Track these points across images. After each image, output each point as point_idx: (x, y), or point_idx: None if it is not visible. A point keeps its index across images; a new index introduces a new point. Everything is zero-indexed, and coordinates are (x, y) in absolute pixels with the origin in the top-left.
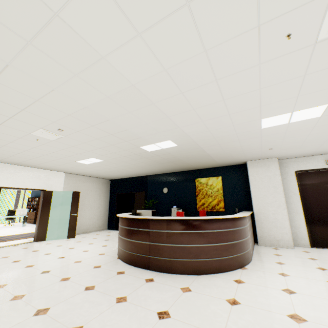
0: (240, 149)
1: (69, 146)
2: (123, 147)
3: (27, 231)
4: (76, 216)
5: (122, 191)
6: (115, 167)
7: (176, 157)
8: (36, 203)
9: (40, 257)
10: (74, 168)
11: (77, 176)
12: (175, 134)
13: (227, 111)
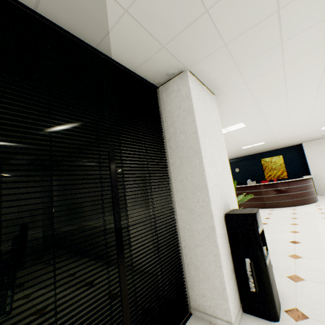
0: (301, 139)
1: None
2: (231, 149)
3: None
4: None
5: None
6: None
7: (256, 148)
8: None
9: None
10: None
11: None
12: (269, 139)
13: (306, 128)
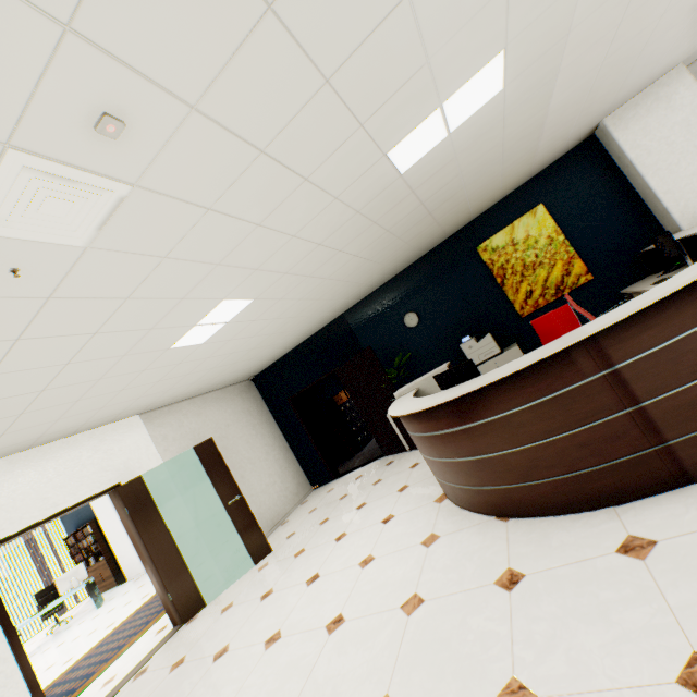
0: (640, 46)
1: (150, 267)
2: (333, 185)
3: (125, 613)
4: (241, 499)
5: (300, 387)
6: (275, 318)
7: (456, 176)
8: (93, 539)
9: (266, 664)
10: (164, 384)
11: (174, 408)
12: None
13: None
